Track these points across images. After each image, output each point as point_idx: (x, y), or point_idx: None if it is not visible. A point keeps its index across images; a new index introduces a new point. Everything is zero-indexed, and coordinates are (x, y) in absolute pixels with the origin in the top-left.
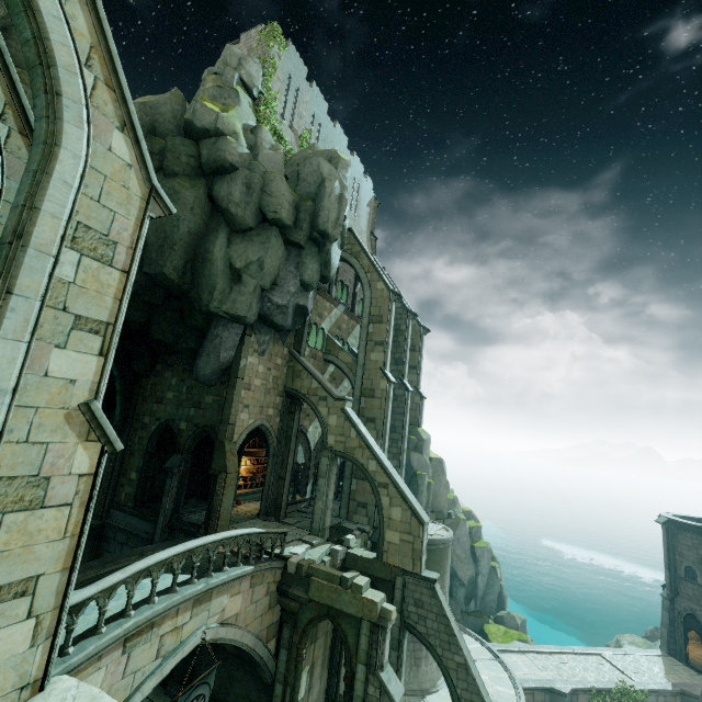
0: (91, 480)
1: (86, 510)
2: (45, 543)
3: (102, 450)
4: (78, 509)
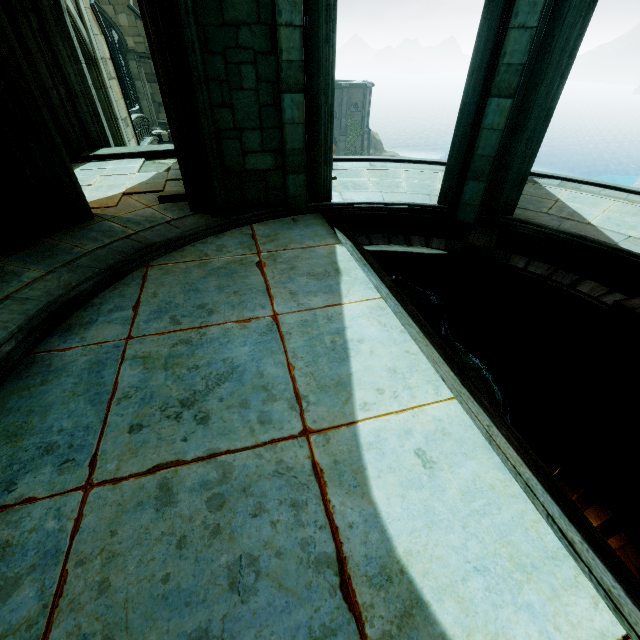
0: (112, 64)
1: (119, 83)
2: (120, 100)
3: (107, 41)
4: (117, 82)
